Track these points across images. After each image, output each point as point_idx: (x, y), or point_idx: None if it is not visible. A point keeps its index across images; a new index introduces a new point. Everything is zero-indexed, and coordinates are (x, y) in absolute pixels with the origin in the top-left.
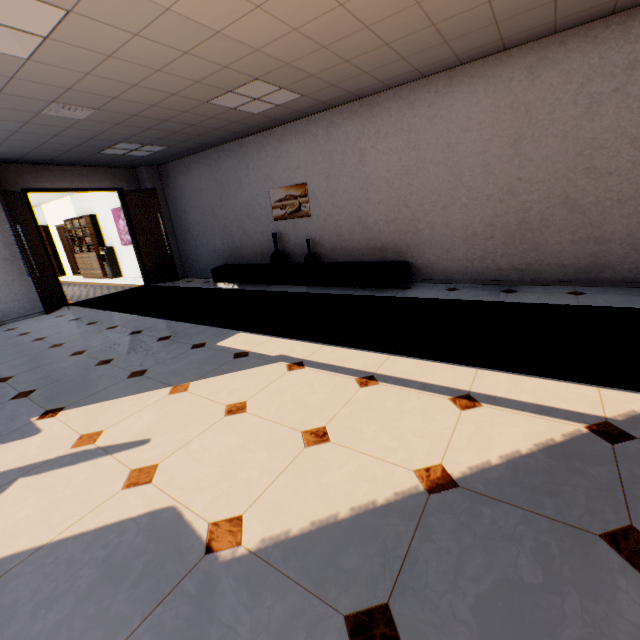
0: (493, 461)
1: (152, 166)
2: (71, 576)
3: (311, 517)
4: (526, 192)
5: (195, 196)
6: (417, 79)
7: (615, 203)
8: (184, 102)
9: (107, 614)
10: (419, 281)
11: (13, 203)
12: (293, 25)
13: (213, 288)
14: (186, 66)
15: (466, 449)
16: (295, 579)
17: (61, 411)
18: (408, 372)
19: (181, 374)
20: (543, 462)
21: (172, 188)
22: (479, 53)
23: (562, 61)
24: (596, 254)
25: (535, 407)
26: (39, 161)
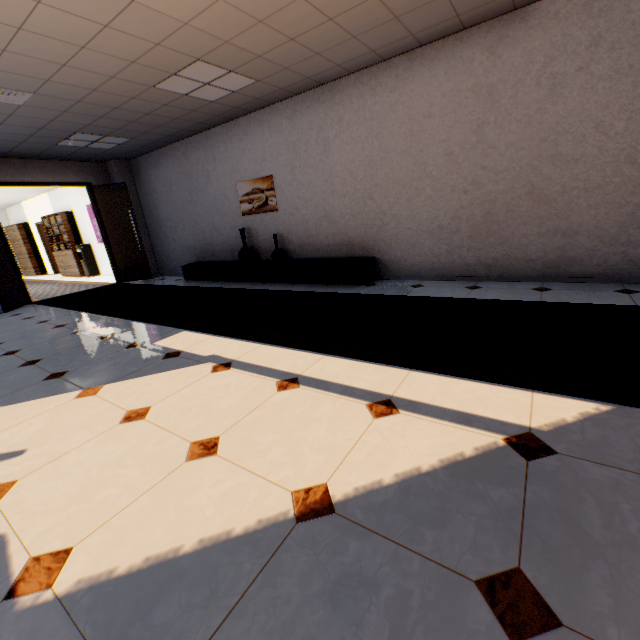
0: (386, 480)
1: (122, 160)
2: None
3: (149, 551)
4: (491, 182)
5: (165, 191)
6: (377, 63)
7: (582, 192)
8: (128, 86)
9: None
10: (387, 278)
11: None
12: None
13: (181, 286)
14: (113, 43)
15: (361, 465)
16: (88, 638)
17: None
18: (335, 374)
19: (100, 376)
20: (442, 482)
21: (143, 183)
22: (437, 32)
23: (523, 39)
24: (564, 247)
25: (456, 415)
26: None
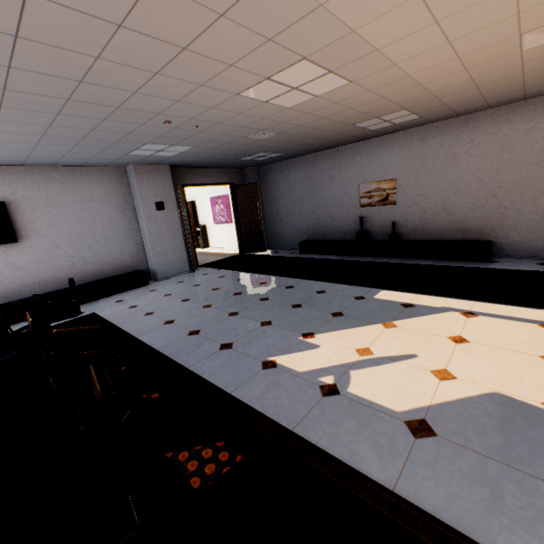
0: None
1: (254, 166)
2: (476, 421)
3: None
4: None
5: (288, 188)
6: (517, 101)
7: None
8: (338, 126)
9: (533, 441)
10: (500, 256)
11: (181, 194)
12: (474, 77)
13: (306, 257)
14: (372, 105)
15: None
16: None
17: (314, 334)
18: None
19: (375, 316)
20: None
21: (268, 182)
22: None
23: None
24: None
25: None
26: (195, 165)
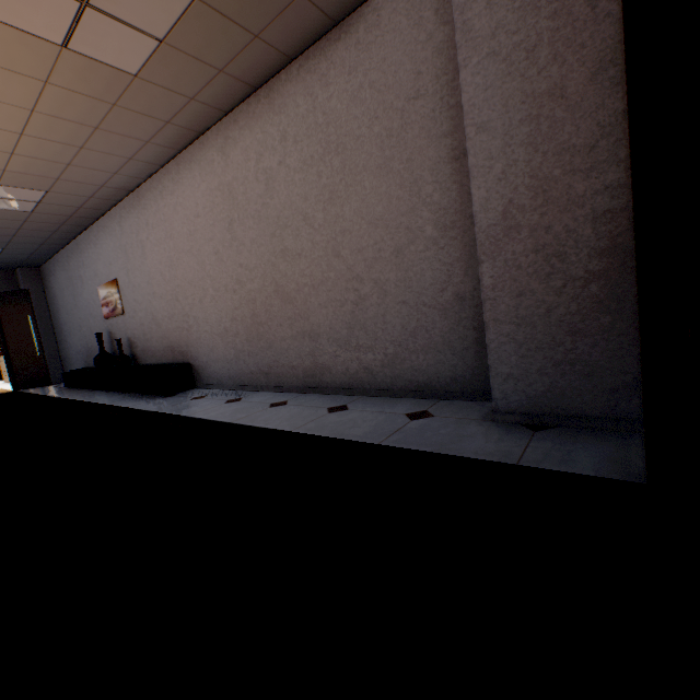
0: None
1: (31, 267)
2: None
3: None
4: (249, 280)
5: (61, 296)
6: (158, 168)
7: (312, 289)
8: None
9: None
10: (201, 386)
11: None
12: None
13: (41, 395)
14: None
15: None
16: None
17: None
18: None
19: None
20: None
21: (49, 288)
22: (174, 138)
23: (240, 139)
24: (314, 352)
25: None
26: None
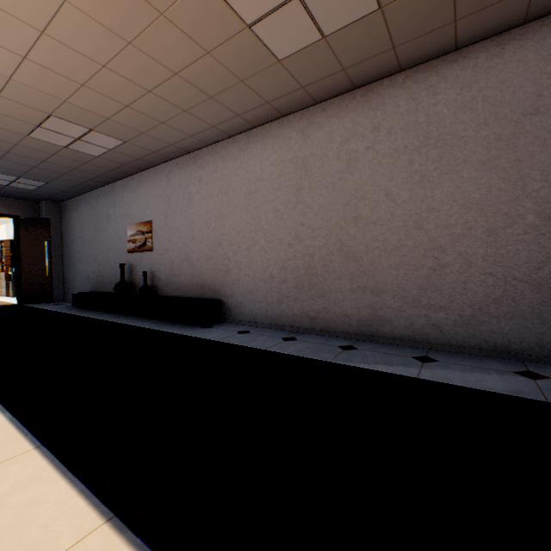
0: None
1: (54, 201)
2: None
3: None
4: (309, 237)
5: (80, 228)
6: (226, 138)
7: (383, 252)
8: (2, 132)
9: None
10: (230, 321)
11: None
12: (17, 52)
13: (57, 311)
14: None
15: None
16: None
17: None
18: None
19: None
20: None
21: (67, 220)
22: (260, 116)
23: (325, 124)
24: (374, 305)
25: None
26: None
